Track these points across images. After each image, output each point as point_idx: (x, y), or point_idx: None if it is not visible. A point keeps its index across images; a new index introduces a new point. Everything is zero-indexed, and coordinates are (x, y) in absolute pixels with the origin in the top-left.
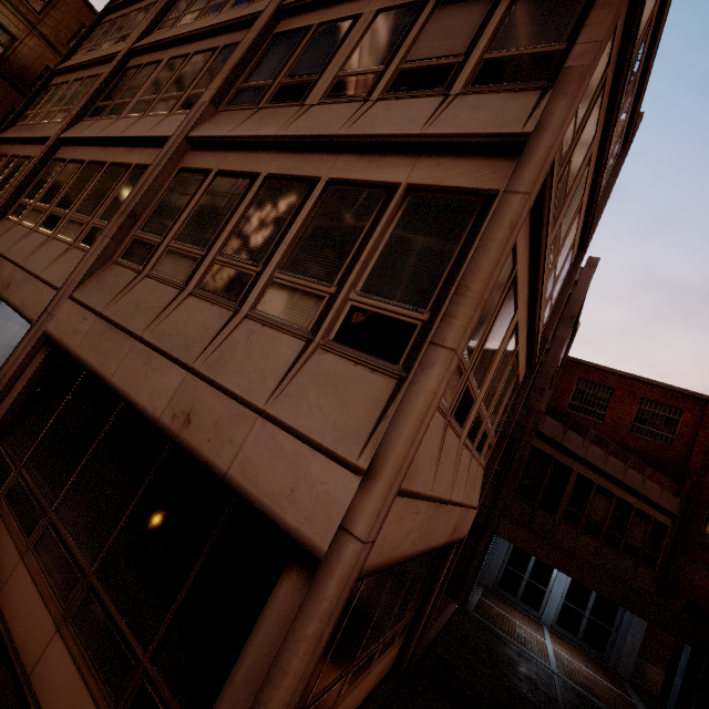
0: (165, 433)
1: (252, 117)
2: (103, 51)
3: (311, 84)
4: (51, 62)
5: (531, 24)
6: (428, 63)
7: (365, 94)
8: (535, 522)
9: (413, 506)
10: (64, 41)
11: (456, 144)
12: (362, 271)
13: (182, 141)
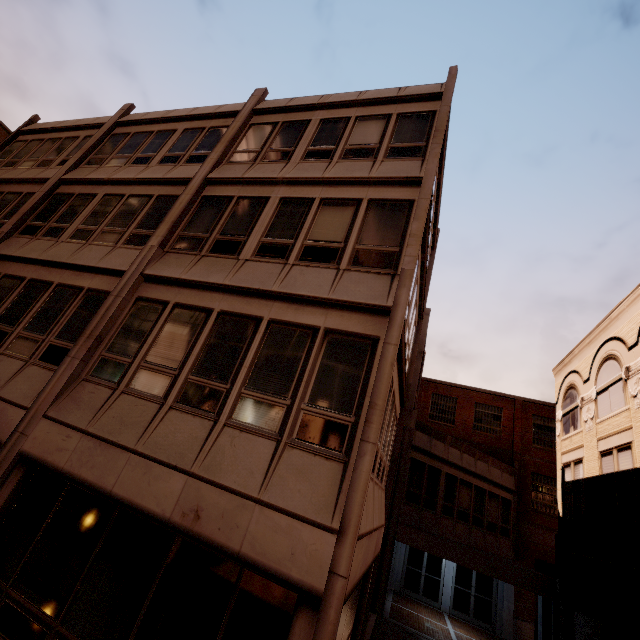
0: (179, 530)
1: (198, 264)
2: (25, 171)
3: (242, 243)
4: None
5: (378, 231)
6: (322, 244)
7: (284, 258)
8: (423, 521)
9: (361, 544)
10: None
11: (351, 306)
12: (307, 389)
13: (138, 276)
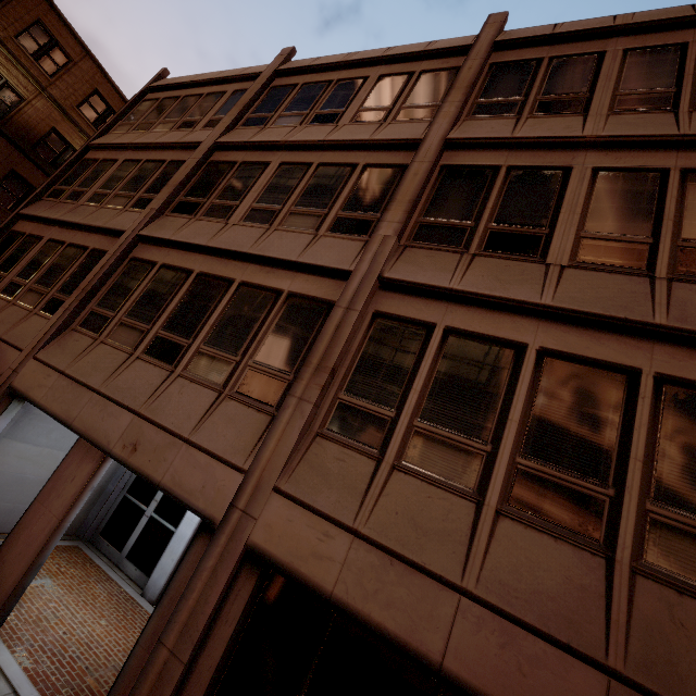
0: None
1: (473, 267)
2: (164, 135)
3: (543, 239)
4: (58, 123)
5: None
6: None
7: (642, 268)
8: None
9: None
10: (74, 104)
11: None
12: None
13: (375, 281)
